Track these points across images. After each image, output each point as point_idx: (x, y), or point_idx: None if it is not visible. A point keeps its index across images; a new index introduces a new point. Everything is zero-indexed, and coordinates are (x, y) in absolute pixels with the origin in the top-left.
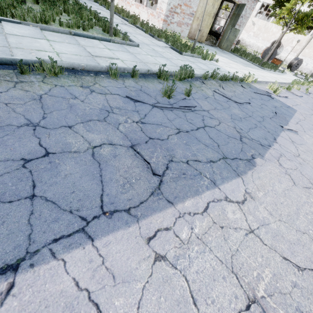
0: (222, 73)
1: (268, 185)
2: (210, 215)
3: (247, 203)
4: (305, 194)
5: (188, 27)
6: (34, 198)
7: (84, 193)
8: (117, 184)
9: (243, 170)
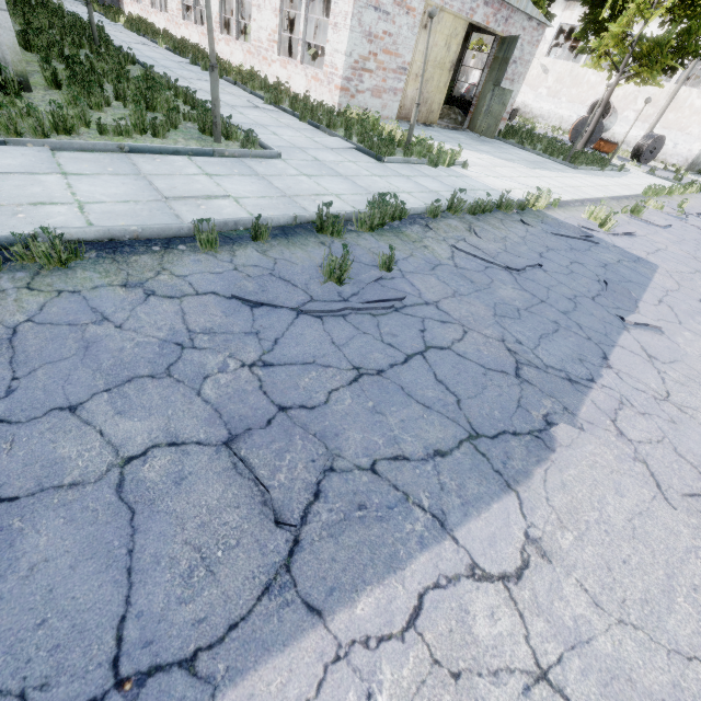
0: (476, 194)
1: (588, 505)
2: (425, 637)
3: (530, 575)
4: (689, 524)
5: (397, 96)
6: None
7: (74, 622)
8: (171, 572)
9: (521, 467)
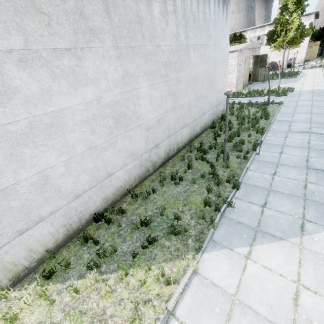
0: (316, 92)
1: None
2: None
3: None
4: None
5: (242, 82)
6: None
7: None
8: None
9: None
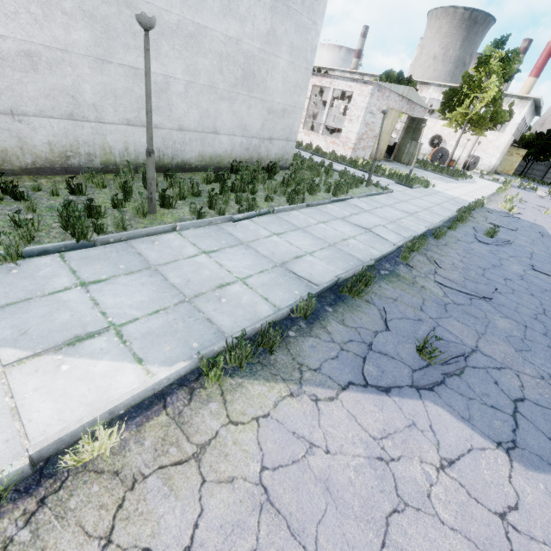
0: (457, 200)
1: None
2: None
3: None
4: None
5: (370, 149)
6: (547, 290)
7: None
8: None
9: None
